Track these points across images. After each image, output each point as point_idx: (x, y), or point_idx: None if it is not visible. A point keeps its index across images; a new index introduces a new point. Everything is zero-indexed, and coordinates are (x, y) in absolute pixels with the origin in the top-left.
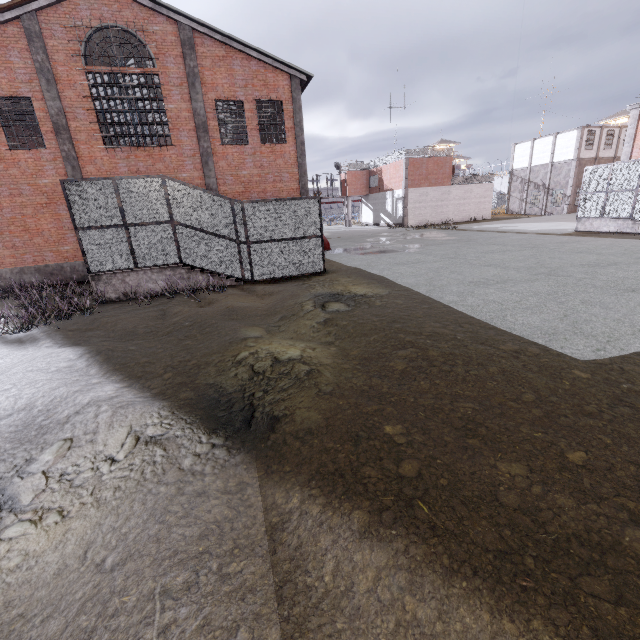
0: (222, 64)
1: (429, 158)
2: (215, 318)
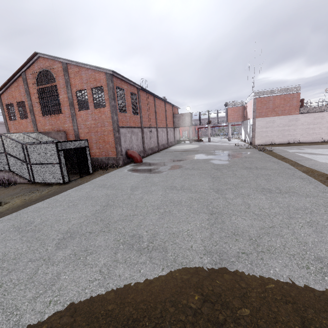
0: (78, 75)
1: (276, 96)
2: None
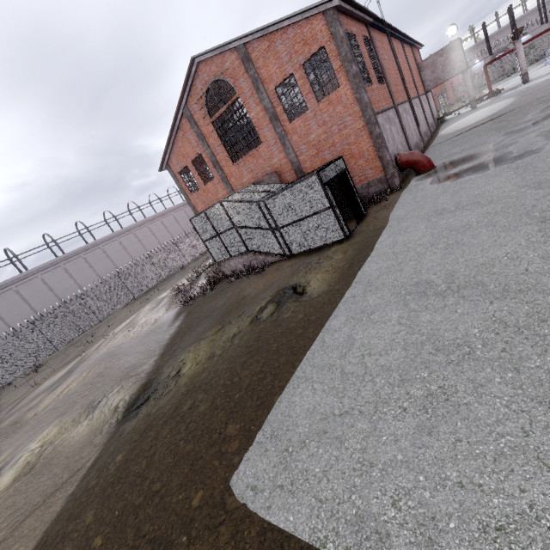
0: (269, 54)
1: None
2: (227, 307)
